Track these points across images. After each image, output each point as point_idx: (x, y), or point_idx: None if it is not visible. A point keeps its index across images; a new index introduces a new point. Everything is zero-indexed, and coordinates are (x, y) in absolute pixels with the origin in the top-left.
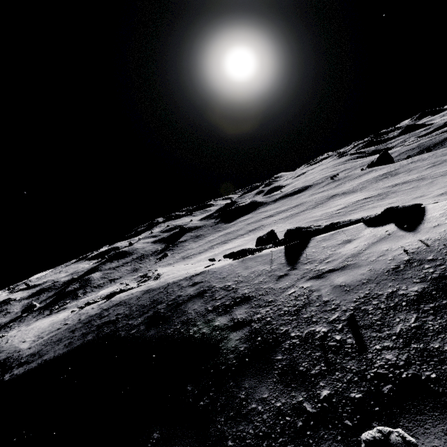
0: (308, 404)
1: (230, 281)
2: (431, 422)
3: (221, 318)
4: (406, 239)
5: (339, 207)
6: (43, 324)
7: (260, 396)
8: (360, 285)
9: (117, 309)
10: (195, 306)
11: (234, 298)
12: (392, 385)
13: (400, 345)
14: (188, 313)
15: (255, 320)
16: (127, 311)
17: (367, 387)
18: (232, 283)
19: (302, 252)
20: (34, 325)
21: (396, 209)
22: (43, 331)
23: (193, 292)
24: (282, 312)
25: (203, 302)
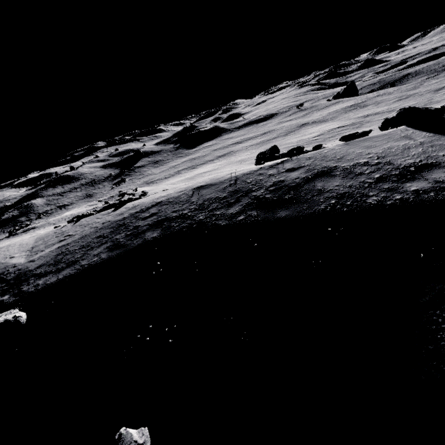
0: None
1: (360, 159)
2: None
3: (412, 184)
4: None
5: (315, 134)
6: (23, 241)
7: None
8: None
9: (165, 208)
10: (334, 183)
11: (400, 168)
12: None
13: None
14: (330, 190)
15: None
16: (191, 206)
17: None
18: (368, 160)
19: None
20: (2, 244)
21: None
22: (32, 246)
23: (305, 174)
24: None
25: (343, 178)
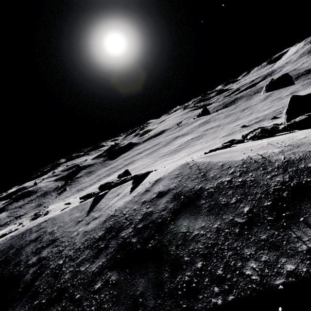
0: (27, 310)
1: (56, 227)
2: (52, 309)
3: (34, 258)
4: (124, 199)
5: (178, 145)
6: None
7: (15, 310)
8: (90, 231)
9: None
10: (28, 249)
11: (49, 241)
12: (56, 293)
13: (73, 269)
14: (22, 255)
15: (46, 258)
16: None
17: (49, 296)
18: (56, 228)
19: (99, 202)
20: None
21: (136, 176)
22: None
23: (34, 237)
24: (58, 251)
25: (34, 245)
